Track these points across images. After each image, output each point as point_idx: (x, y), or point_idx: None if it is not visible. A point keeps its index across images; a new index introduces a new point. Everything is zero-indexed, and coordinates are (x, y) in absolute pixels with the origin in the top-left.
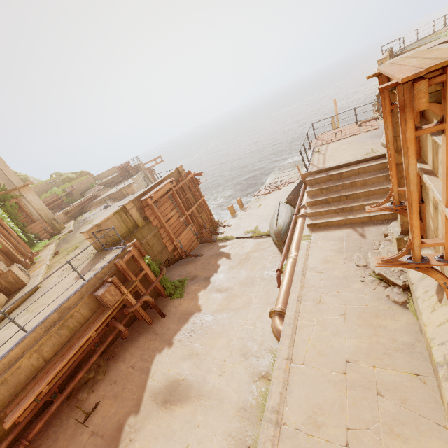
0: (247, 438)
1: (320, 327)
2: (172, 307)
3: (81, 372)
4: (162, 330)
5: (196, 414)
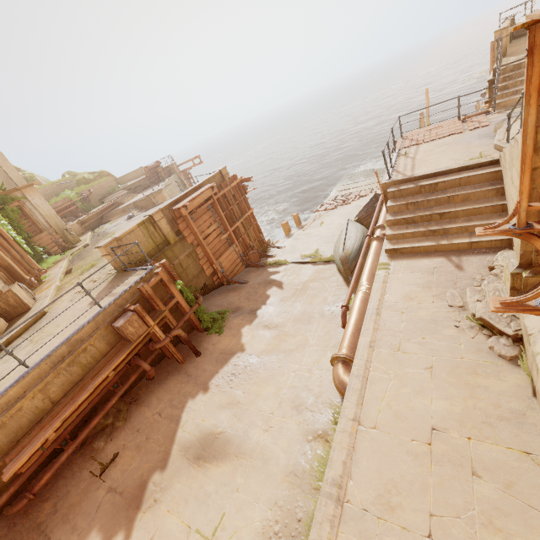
0: (297, 510)
1: (398, 383)
2: (209, 344)
3: (97, 417)
4: (196, 371)
5: (235, 475)
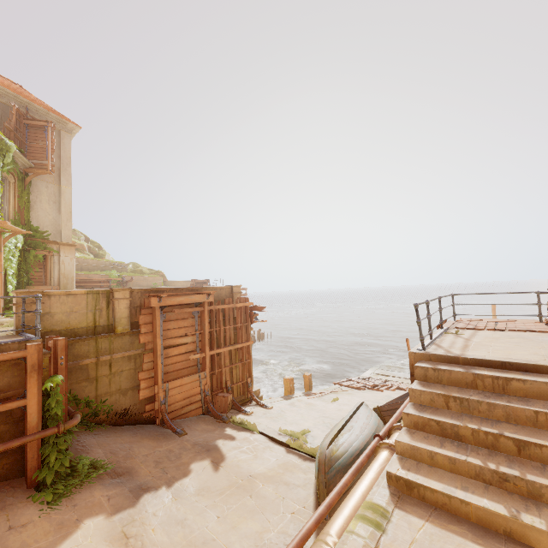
0: None
1: None
2: (5, 522)
3: None
4: None
5: None
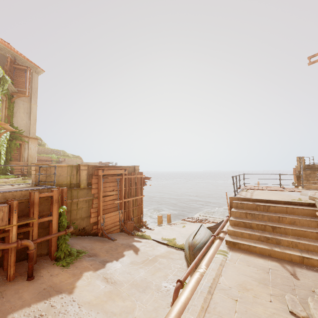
0: None
1: None
2: (48, 273)
3: None
4: (13, 294)
5: None
